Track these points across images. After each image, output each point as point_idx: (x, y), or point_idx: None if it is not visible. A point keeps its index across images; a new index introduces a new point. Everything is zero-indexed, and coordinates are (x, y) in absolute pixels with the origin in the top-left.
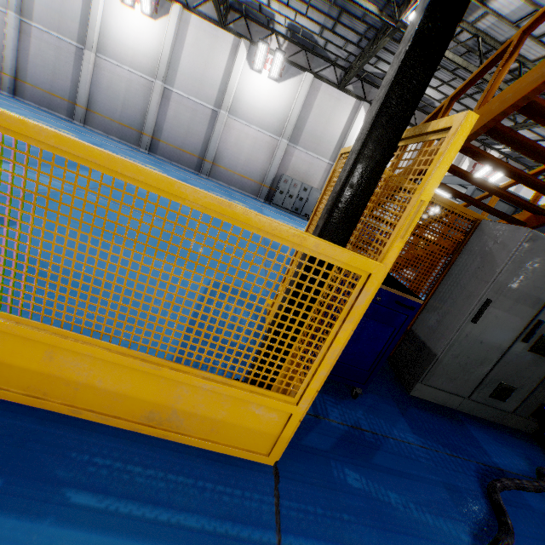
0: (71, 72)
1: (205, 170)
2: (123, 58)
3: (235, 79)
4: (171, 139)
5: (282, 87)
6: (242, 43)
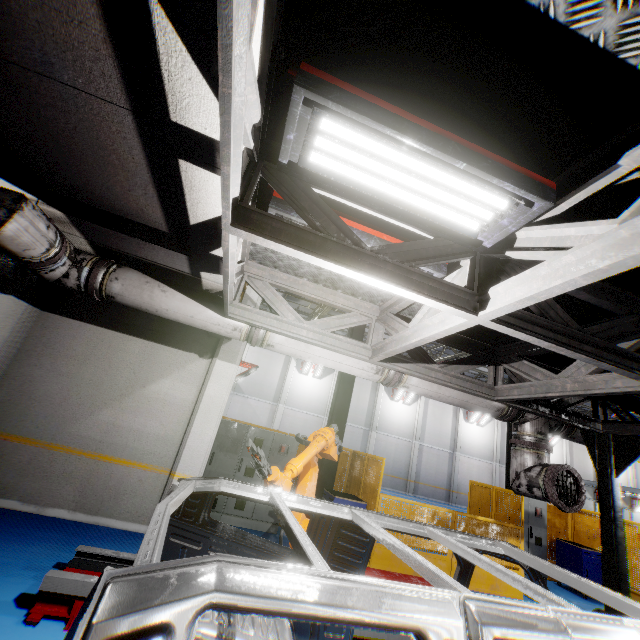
0: (360, 446)
1: (454, 499)
2: (392, 430)
3: (460, 430)
4: (426, 479)
5: (485, 429)
6: (460, 409)
